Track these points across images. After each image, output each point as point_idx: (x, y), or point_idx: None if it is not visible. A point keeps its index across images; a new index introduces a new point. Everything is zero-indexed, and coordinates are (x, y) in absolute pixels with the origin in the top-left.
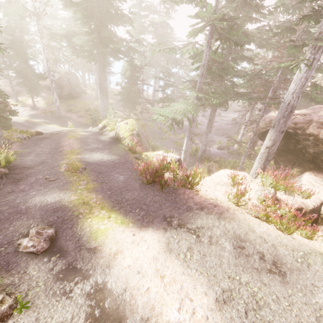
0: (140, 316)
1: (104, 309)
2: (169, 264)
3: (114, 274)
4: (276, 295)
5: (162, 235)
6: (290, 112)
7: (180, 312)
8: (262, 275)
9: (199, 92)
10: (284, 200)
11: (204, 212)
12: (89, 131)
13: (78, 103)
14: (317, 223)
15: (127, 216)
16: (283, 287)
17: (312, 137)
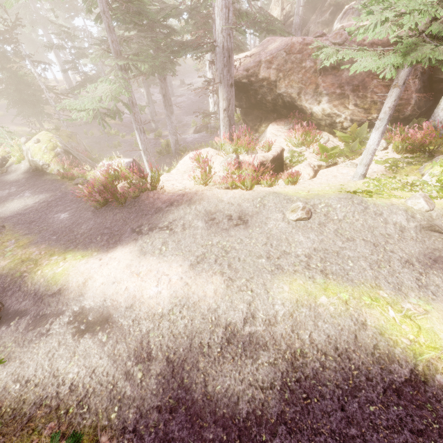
0: (124, 307)
1: (89, 322)
2: (144, 262)
3: (89, 296)
4: (240, 239)
5: (134, 246)
6: (229, 57)
7: (159, 286)
8: (230, 231)
9: (117, 58)
10: (243, 160)
11: (174, 206)
12: None
13: None
14: (284, 171)
15: (88, 249)
16: (246, 231)
17: (265, 82)
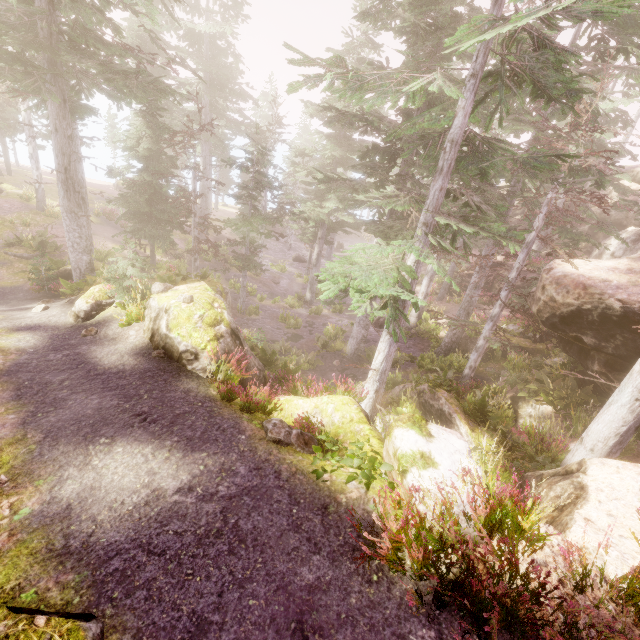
0: None
1: None
2: None
3: None
4: None
5: None
6: None
7: None
8: None
9: (447, 218)
10: None
11: None
12: (39, 328)
13: None
14: None
15: None
16: None
17: None
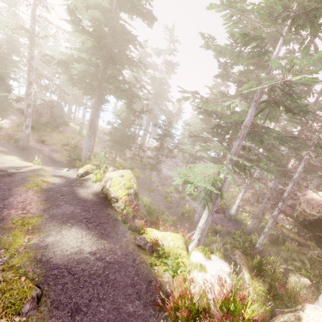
0: None
1: None
2: None
3: None
4: None
5: None
6: None
7: None
8: None
9: (239, 158)
10: None
11: None
12: (63, 177)
13: (56, 134)
14: None
15: None
16: None
17: None
